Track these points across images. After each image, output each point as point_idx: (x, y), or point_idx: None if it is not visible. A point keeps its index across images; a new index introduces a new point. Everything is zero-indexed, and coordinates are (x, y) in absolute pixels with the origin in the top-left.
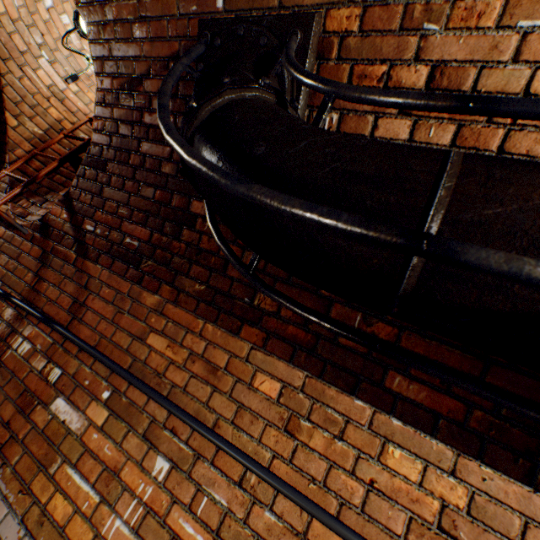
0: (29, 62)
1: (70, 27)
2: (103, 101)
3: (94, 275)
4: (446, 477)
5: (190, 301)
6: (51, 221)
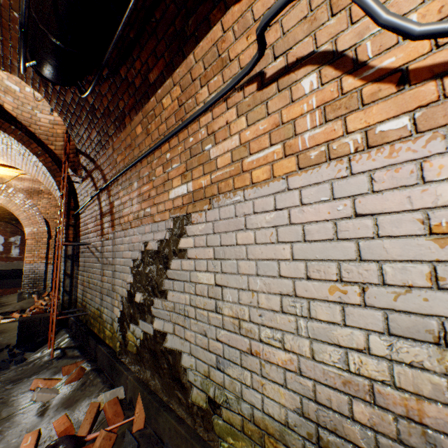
0: (36, 120)
1: (32, 91)
2: (48, 100)
3: (100, 164)
4: (174, 90)
5: (115, 135)
6: (84, 165)
